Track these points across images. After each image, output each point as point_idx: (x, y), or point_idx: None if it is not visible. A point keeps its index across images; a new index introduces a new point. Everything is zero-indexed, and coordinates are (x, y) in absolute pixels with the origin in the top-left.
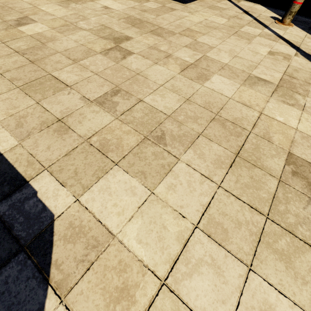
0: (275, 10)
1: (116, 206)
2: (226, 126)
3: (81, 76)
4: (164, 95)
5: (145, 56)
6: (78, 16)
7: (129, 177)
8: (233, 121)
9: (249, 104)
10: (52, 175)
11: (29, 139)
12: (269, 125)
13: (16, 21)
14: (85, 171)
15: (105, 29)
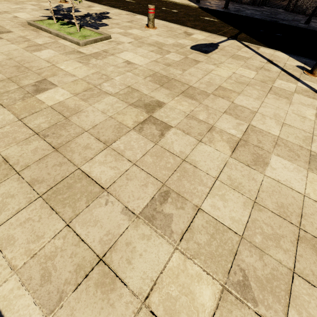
0: (298, 58)
1: None
2: None
3: (118, 169)
4: (224, 196)
5: (185, 130)
6: (101, 75)
7: None
8: None
9: None
10: None
11: (61, 308)
12: None
13: (34, 86)
14: None
15: (132, 93)
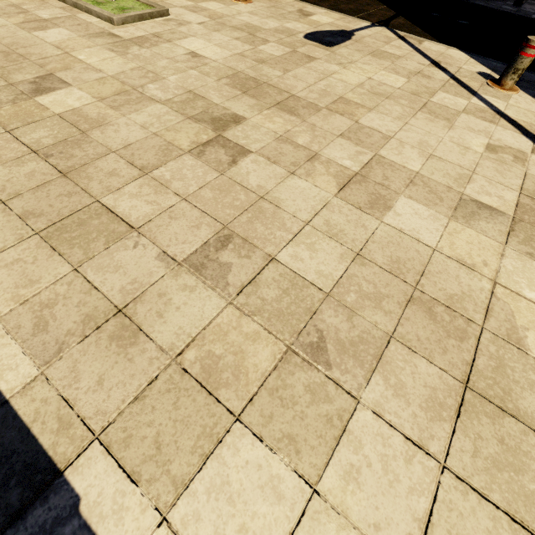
0: (484, 60)
1: (245, 532)
2: (436, 315)
3: (158, 205)
4: (313, 245)
5: (271, 157)
6: (145, 72)
7: (264, 451)
8: (447, 303)
9: (470, 263)
10: (110, 453)
11: (60, 360)
12: (514, 309)
13: (33, 84)
14: (176, 439)
15: (195, 101)
